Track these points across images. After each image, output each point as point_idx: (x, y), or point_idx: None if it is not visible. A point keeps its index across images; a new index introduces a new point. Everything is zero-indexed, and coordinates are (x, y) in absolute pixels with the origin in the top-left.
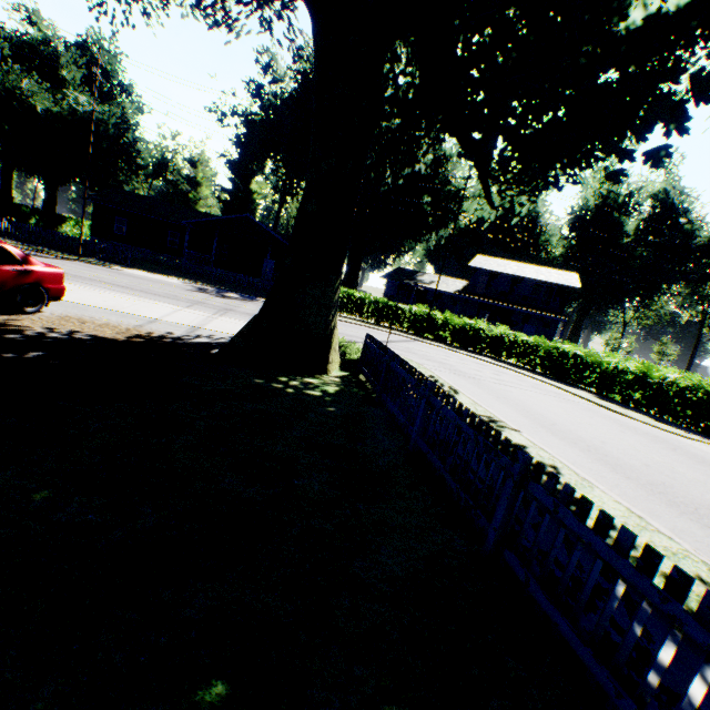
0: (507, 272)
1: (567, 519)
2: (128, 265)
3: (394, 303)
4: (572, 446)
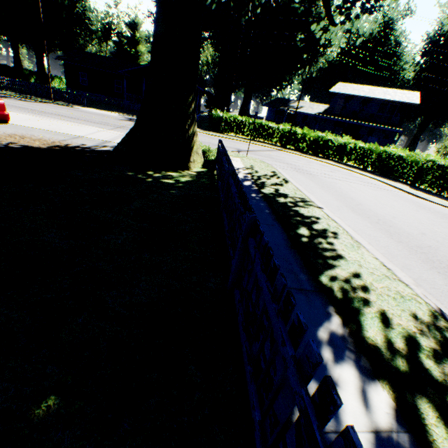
0: (359, 94)
1: (257, 267)
2: (85, 105)
3: (266, 123)
4: (364, 219)
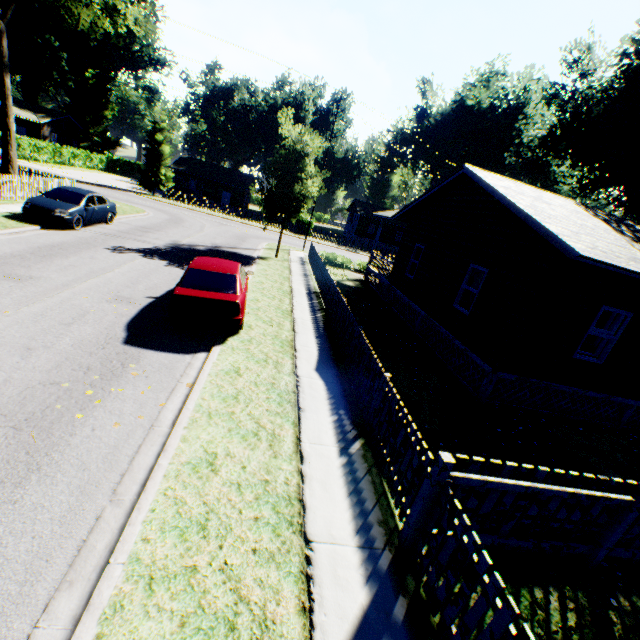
0: None
1: None
2: None
3: None
4: None
